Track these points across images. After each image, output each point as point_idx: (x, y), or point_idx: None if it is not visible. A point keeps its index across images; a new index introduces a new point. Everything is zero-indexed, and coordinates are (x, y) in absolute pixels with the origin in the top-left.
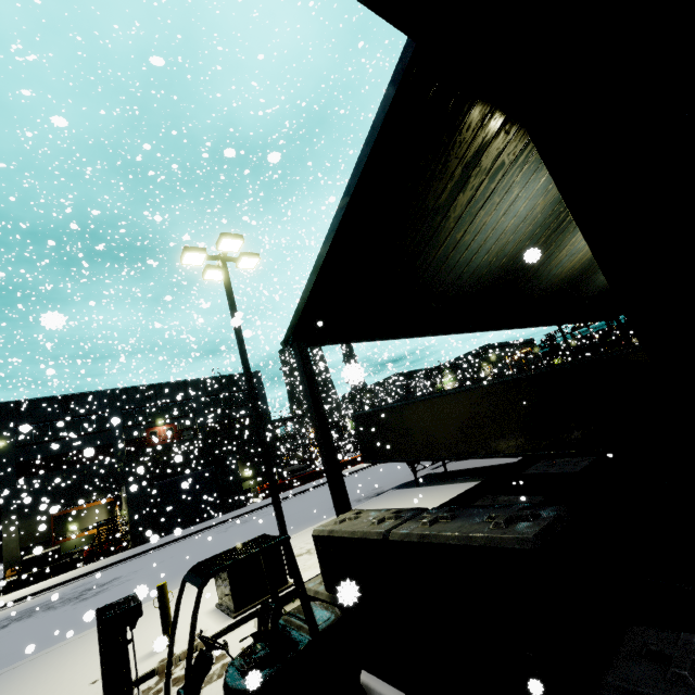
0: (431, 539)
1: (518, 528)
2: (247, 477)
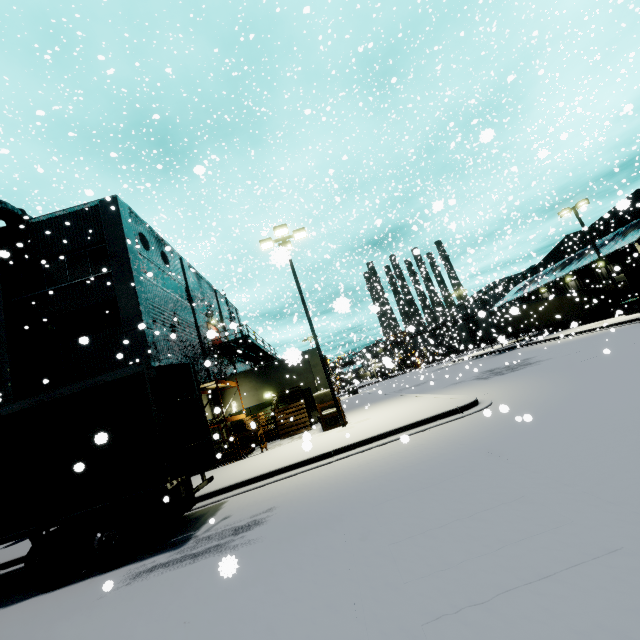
0: None
1: None
2: None
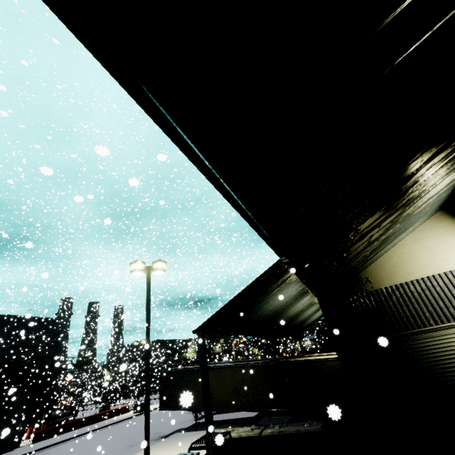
0: (284, 432)
1: (314, 426)
2: None
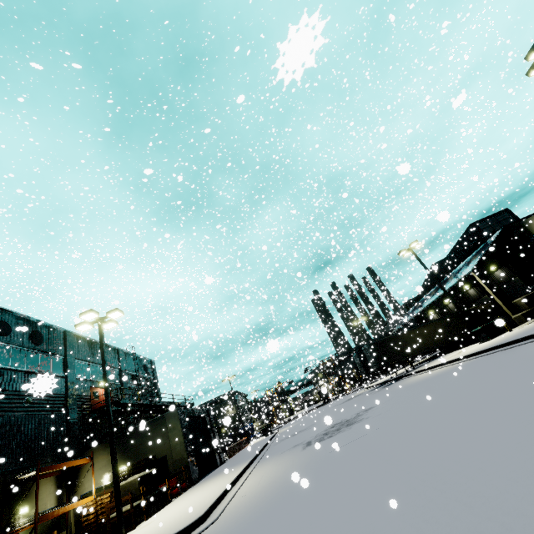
0: None
1: None
2: None
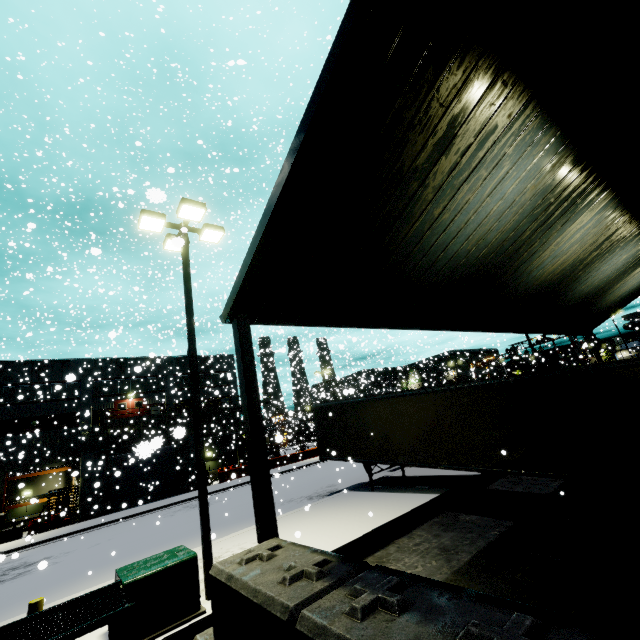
0: None
1: None
2: (208, 457)
